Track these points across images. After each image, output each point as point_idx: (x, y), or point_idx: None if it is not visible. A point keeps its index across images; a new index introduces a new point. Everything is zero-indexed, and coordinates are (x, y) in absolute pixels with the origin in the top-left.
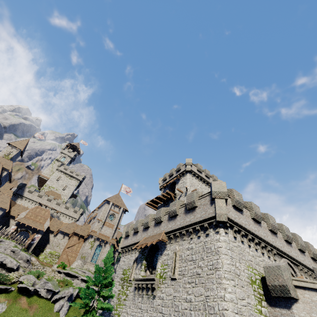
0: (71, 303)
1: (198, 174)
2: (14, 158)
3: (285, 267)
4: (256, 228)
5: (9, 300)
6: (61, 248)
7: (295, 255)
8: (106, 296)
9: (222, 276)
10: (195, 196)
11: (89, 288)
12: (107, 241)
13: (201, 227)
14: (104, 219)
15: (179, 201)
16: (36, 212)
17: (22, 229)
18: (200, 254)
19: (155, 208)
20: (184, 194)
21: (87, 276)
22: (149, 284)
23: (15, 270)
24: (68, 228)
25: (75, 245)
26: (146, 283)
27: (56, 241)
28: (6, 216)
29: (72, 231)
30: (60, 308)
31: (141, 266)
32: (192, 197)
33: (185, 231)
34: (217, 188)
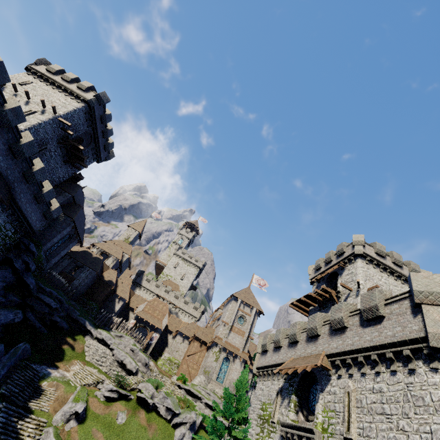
0: (194, 435)
1: (378, 259)
2: (133, 241)
3: None
4: None
5: (128, 410)
6: (180, 355)
7: None
8: (239, 439)
9: None
10: (378, 297)
11: (216, 418)
12: (236, 355)
13: (397, 355)
14: (231, 322)
15: (347, 305)
16: (154, 306)
17: (141, 324)
18: (399, 405)
19: (304, 312)
20: (354, 294)
21: (213, 401)
22: (304, 437)
23: (134, 374)
24: (188, 329)
25: (196, 354)
26: (300, 434)
27: (175, 344)
28: (126, 308)
29: (192, 333)
30: (181, 438)
31: (289, 403)
32: (372, 300)
33: (363, 357)
34: (424, 285)
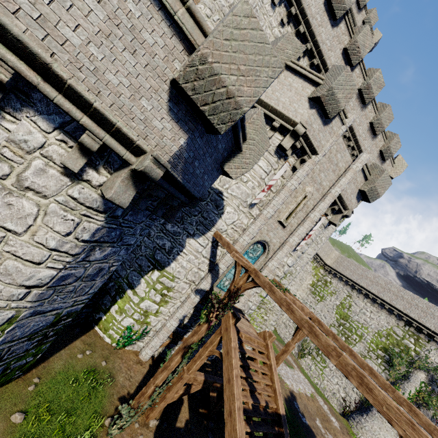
0: None
1: None
2: None
3: (293, 42)
4: (321, 18)
5: None
6: None
7: (356, 120)
8: None
9: (201, 1)
10: None
11: None
12: None
13: None
14: None
15: None
16: None
17: None
18: None
19: None
20: None
21: None
22: None
23: None
24: None
25: None
26: None
27: None
28: None
29: None
30: None
31: None
32: None
33: None
34: None
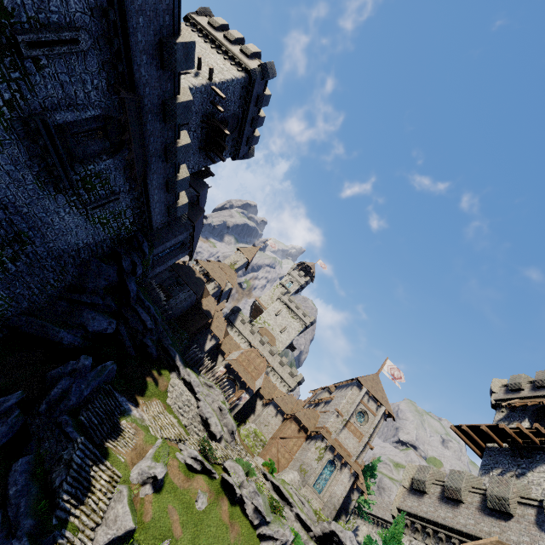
0: None
1: None
2: (238, 269)
3: None
4: None
5: (210, 493)
6: (269, 432)
7: None
8: None
9: None
10: None
11: None
12: (345, 462)
13: None
14: (348, 416)
15: None
16: (250, 358)
17: (230, 375)
18: None
19: (473, 445)
20: None
21: None
22: None
23: (217, 440)
24: (285, 401)
25: (291, 439)
26: None
27: (265, 416)
28: (216, 349)
29: (289, 409)
30: None
31: None
32: None
33: None
34: None
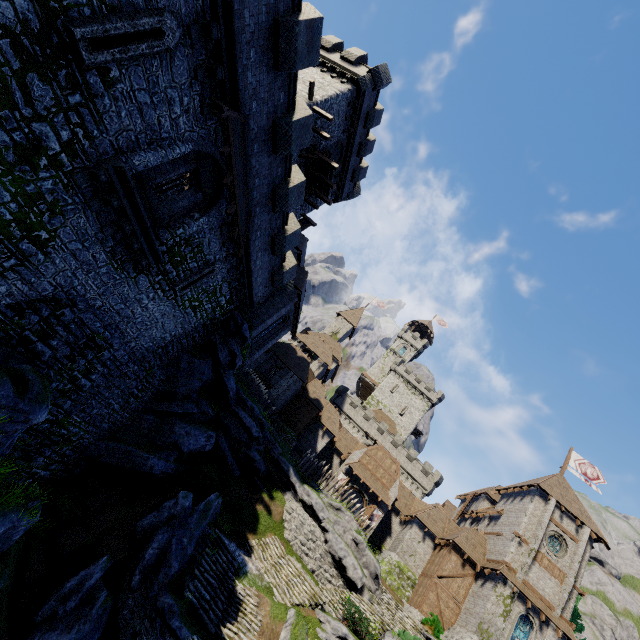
0: None
1: None
2: (342, 339)
3: None
4: None
5: None
6: (417, 565)
7: None
8: None
9: None
10: None
11: None
12: (546, 618)
13: None
14: (537, 543)
15: None
16: (377, 458)
17: (354, 485)
18: None
19: None
20: None
21: None
22: None
23: (358, 590)
24: (432, 518)
25: (453, 578)
26: None
27: (408, 541)
28: (329, 447)
29: (439, 529)
30: None
31: None
32: None
33: None
34: None
